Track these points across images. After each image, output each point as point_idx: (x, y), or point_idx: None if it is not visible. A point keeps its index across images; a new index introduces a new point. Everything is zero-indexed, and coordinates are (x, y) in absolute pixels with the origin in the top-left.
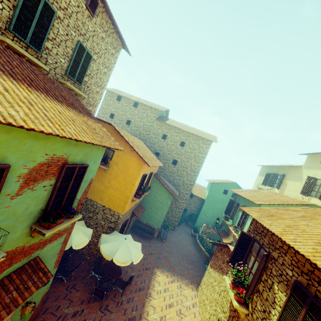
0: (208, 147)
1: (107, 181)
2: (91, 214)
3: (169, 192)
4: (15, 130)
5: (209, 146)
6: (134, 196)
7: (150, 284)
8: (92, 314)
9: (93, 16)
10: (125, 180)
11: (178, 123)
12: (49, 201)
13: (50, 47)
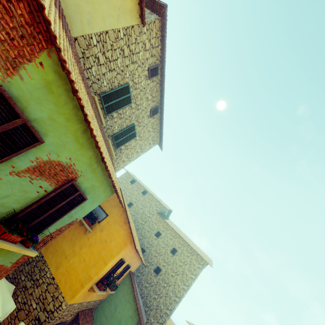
0: (201, 267)
1: (79, 245)
2: (29, 283)
3: (136, 309)
4: (72, 123)
5: (202, 267)
6: (96, 283)
7: None
8: None
9: (151, 117)
10: (100, 253)
11: (176, 226)
12: (28, 207)
13: (115, 117)
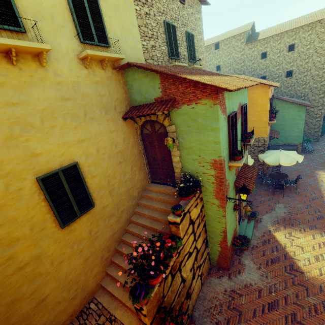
0: None
1: None
2: None
3: (298, 106)
4: (233, 94)
5: None
6: (268, 121)
7: (317, 180)
8: (280, 198)
9: (184, 4)
10: (257, 111)
11: (273, 28)
12: (242, 130)
13: (180, 51)
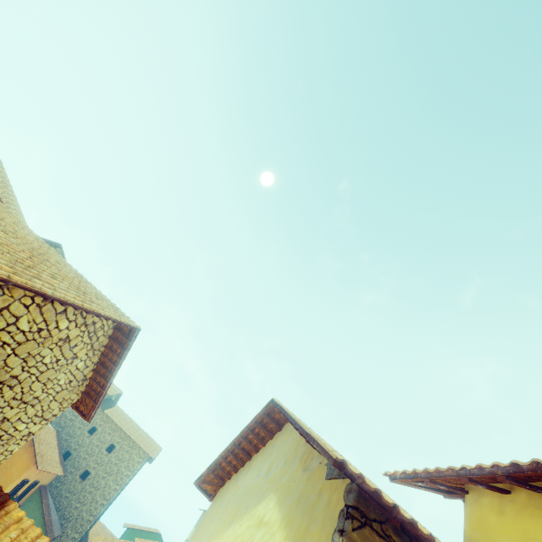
0: (141, 461)
1: None
2: None
3: (44, 524)
4: None
5: (143, 461)
6: None
7: None
8: None
9: None
10: None
11: (123, 415)
12: None
13: None
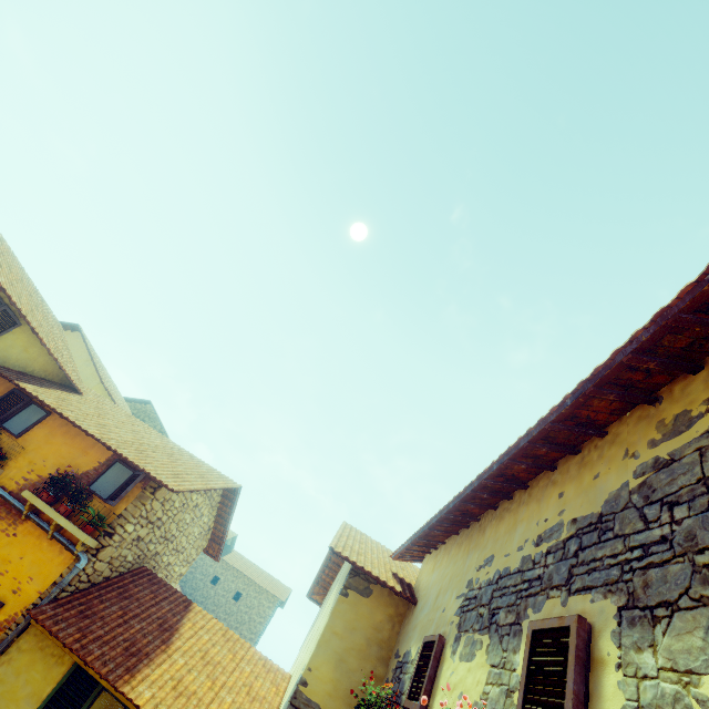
0: (272, 606)
1: None
2: None
3: None
4: None
5: (273, 605)
6: None
7: None
8: None
9: None
10: None
11: (243, 559)
12: None
13: None
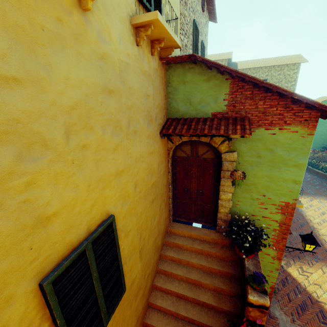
0: (296, 71)
1: None
2: None
3: None
4: None
5: (297, 70)
6: None
7: None
8: None
9: (204, 11)
10: None
11: (248, 62)
12: None
13: None
